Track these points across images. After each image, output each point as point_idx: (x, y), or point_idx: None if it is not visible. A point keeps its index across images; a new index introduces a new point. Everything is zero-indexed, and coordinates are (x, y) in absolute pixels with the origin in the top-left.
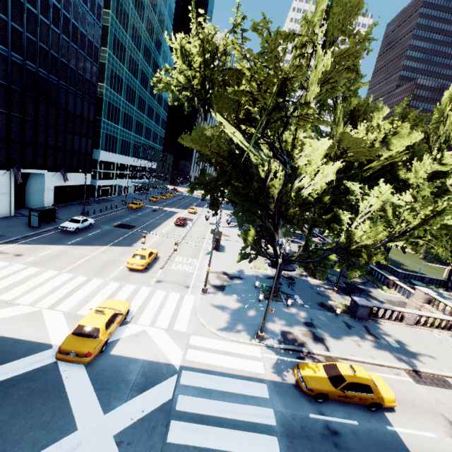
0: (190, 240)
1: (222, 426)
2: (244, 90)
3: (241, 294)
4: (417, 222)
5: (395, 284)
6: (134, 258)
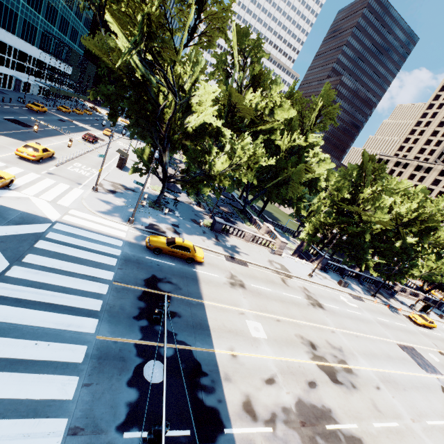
0: (96, 155)
1: (79, 249)
2: (122, 11)
3: (129, 199)
4: (245, 159)
5: (256, 222)
6: (25, 148)
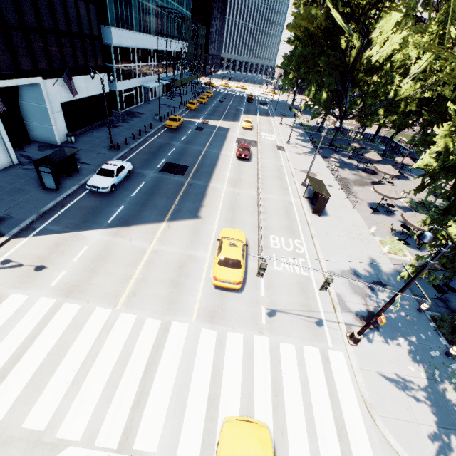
0: (269, 190)
1: None
2: None
3: (408, 334)
4: None
5: None
6: (222, 267)
